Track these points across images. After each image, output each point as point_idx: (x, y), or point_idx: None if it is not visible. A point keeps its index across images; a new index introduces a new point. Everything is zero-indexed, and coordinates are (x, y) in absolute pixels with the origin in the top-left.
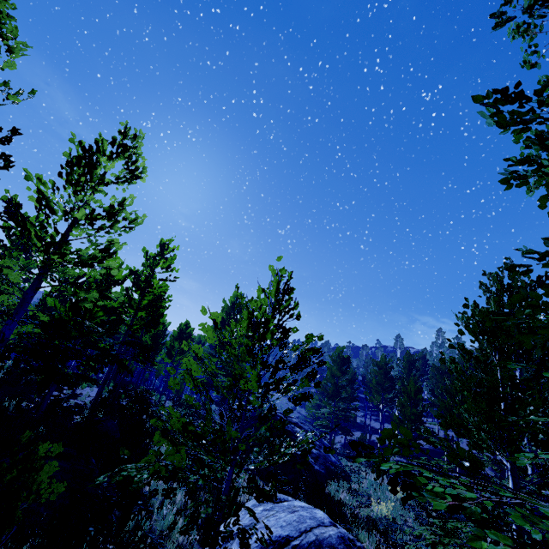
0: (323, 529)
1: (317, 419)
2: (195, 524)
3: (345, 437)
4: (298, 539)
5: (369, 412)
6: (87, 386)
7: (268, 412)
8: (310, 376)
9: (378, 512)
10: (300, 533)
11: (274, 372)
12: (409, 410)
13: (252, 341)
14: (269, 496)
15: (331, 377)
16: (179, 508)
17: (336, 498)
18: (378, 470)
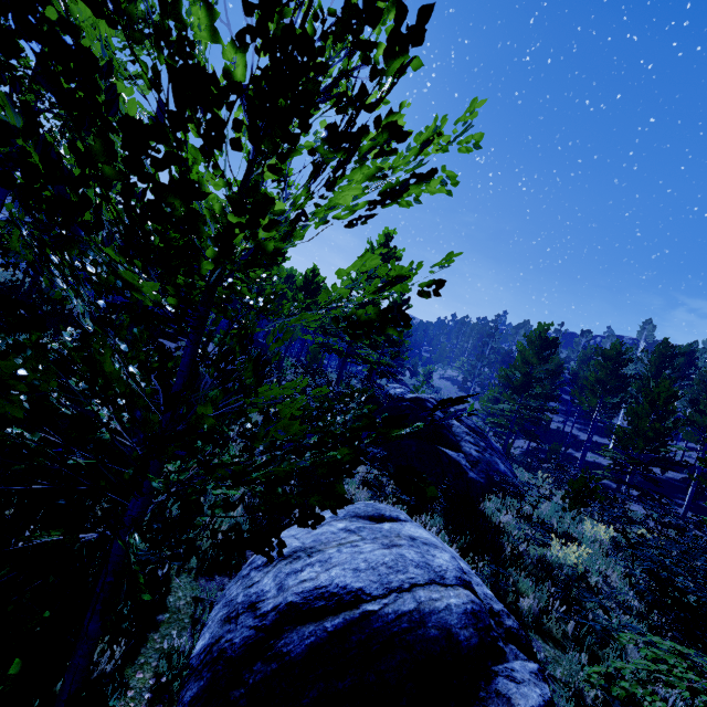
0: (438, 592)
1: (493, 416)
2: (255, 518)
3: (529, 442)
4: (378, 601)
5: (572, 418)
6: (212, 342)
7: (236, 338)
8: (338, 168)
9: (560, 556)
10: (387, 590)
11: (48, 45)
12: (647, 423)
13: (111, 26)
14: (258, 548)
15: (522, 365)
16: (246, 491)
17: (494, 520)
18: (574, 499)
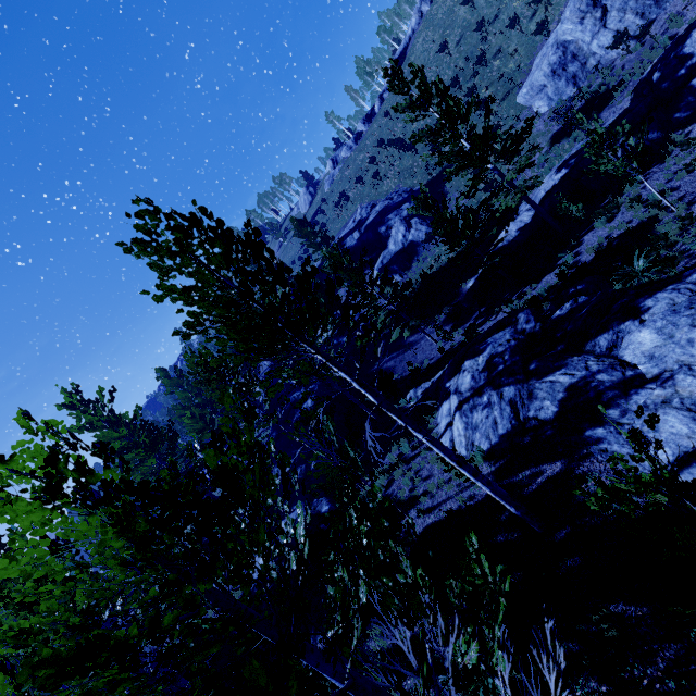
0: None
1: None
2: None
3: None
4: None
5: None
6: None
7: None
8: None
9: None
10: None
11: None
12: None
13: None
14: None
15: None
16: None
17: None
18: None
